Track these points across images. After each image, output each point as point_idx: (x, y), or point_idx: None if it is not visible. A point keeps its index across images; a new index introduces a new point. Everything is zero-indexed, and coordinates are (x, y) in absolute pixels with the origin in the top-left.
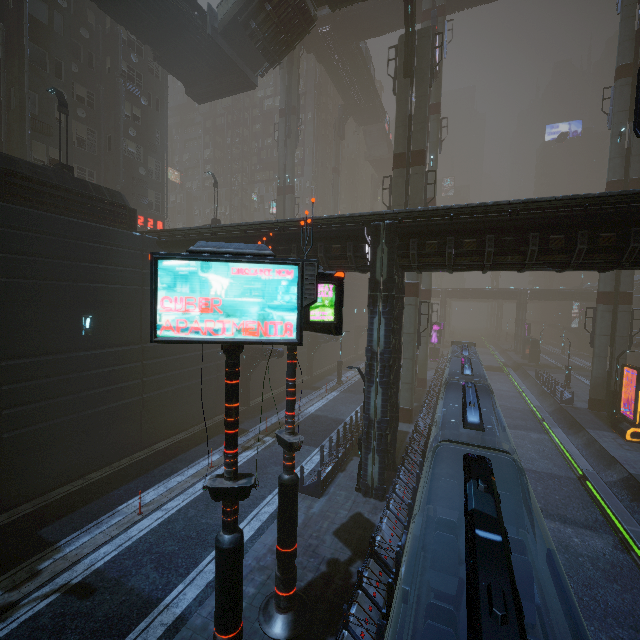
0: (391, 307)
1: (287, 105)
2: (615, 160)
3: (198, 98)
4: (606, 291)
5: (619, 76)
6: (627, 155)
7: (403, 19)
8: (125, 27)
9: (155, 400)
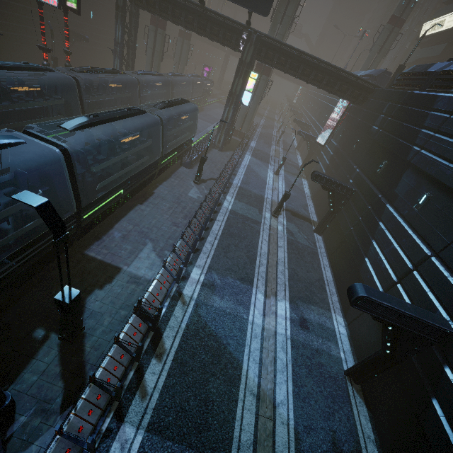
0: (124, 22)
1: None
2: None
3: None
4: None
5: None
6: None
7: None
8: None
9: (8, 37)
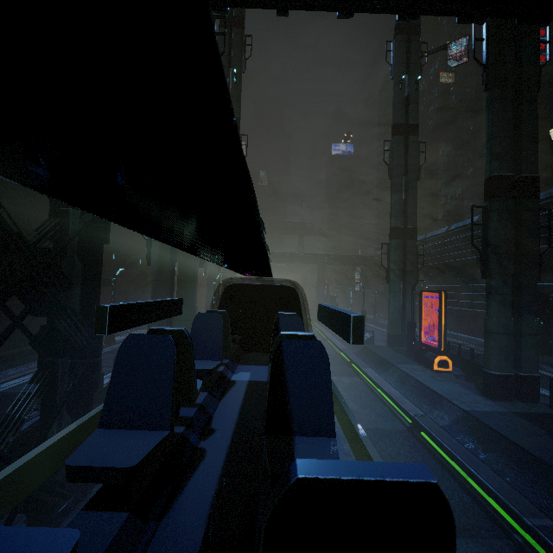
0: None
1: None
2: (398, 105)
3: None
4: (397, 226)
5: (398, 32)
6: (407, 102)
7: None
8: None
9: None
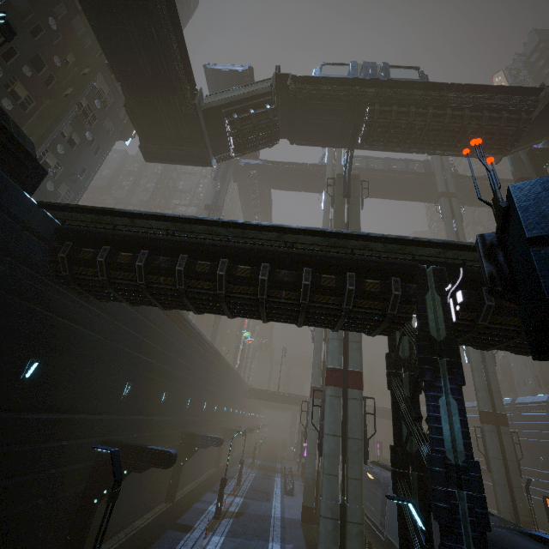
0: (462, 382)
1: (215, 203)
2: None
3: (149, 155)
4: (487, 410)
5: None
6: None
7: (305, 186)
8: (113, 64)
9: None
